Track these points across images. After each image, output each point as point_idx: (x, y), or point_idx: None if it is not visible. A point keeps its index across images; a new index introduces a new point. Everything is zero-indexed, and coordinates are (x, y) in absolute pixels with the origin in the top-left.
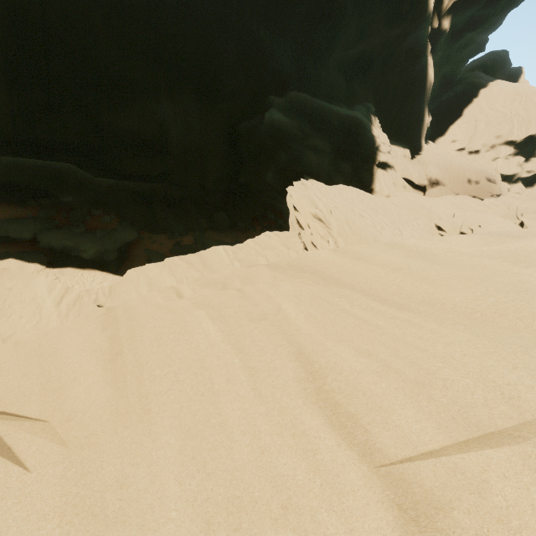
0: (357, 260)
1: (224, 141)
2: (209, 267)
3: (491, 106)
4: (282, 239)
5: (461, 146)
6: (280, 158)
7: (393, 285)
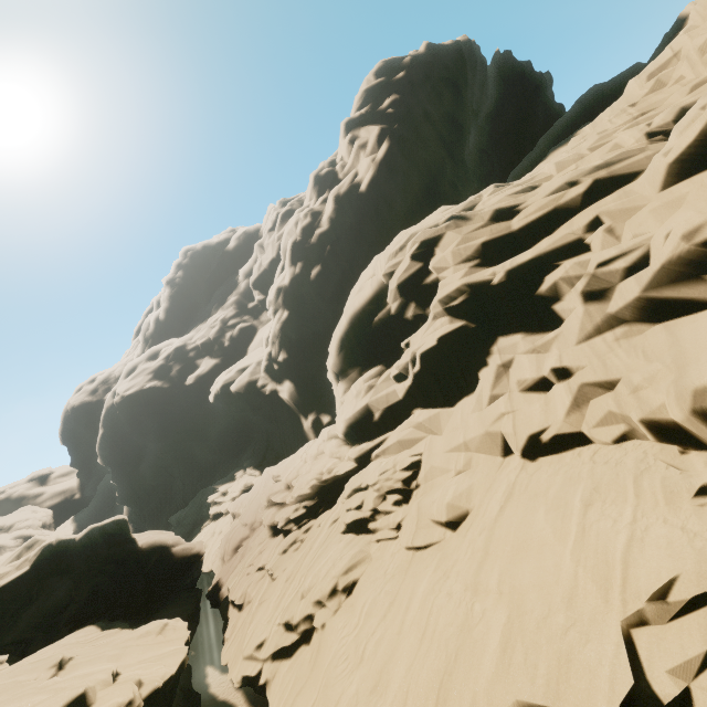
0: None
1: None
2: None
3: None
4: None
5: None
6: None
7: None
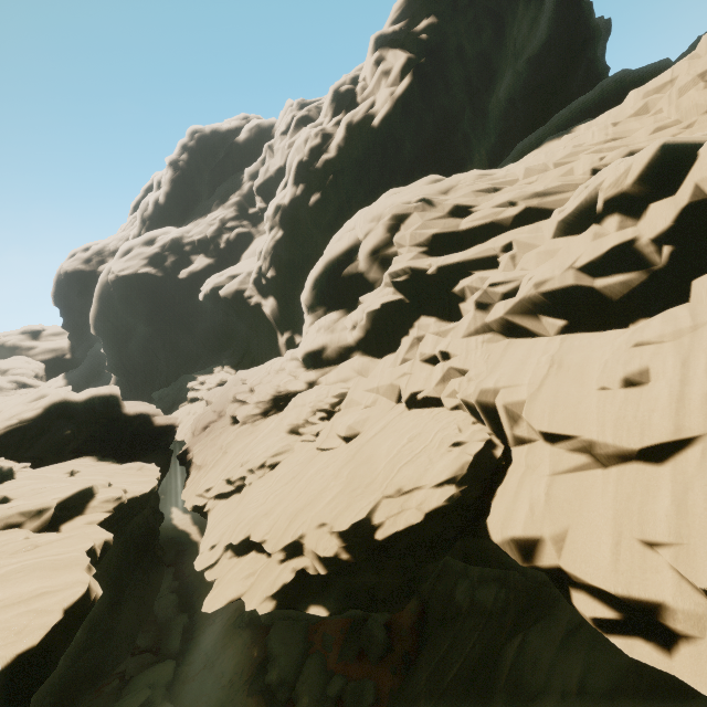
0: None
1: None
2: None
3: None
4: None
5: None
6: None
7: None
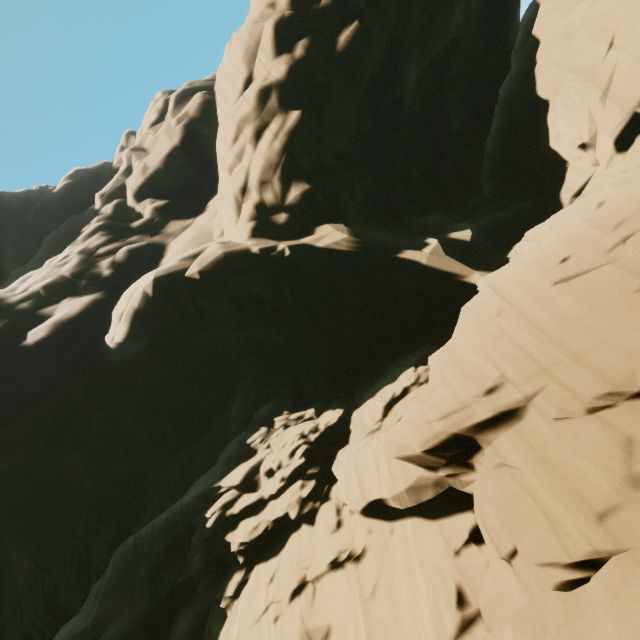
0: None
1: None
2: None
3: None
4: None
5: (617, 133)
6: None
7: None
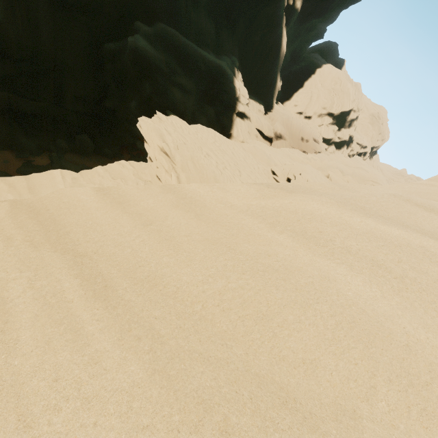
0: (114, 206)
1: (85, 59)
2: (36, 193)
3: (322, 84)
4: (136, 169)
5: (300, 111)
6: (145, 89)
7: (128, 247)
